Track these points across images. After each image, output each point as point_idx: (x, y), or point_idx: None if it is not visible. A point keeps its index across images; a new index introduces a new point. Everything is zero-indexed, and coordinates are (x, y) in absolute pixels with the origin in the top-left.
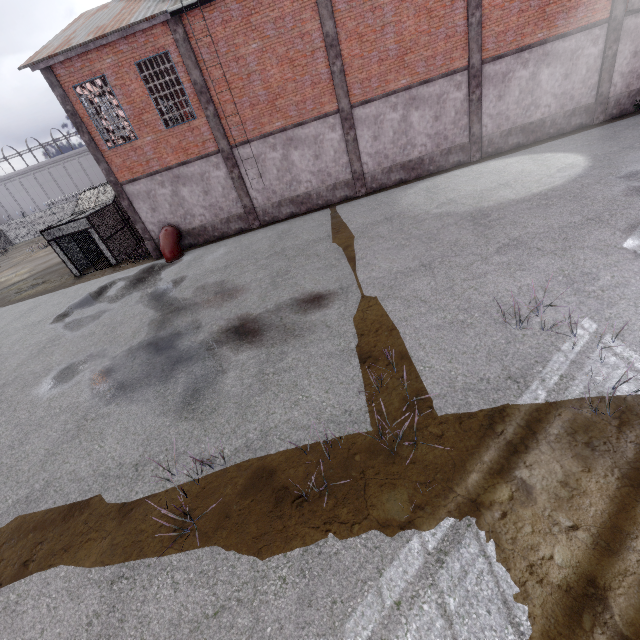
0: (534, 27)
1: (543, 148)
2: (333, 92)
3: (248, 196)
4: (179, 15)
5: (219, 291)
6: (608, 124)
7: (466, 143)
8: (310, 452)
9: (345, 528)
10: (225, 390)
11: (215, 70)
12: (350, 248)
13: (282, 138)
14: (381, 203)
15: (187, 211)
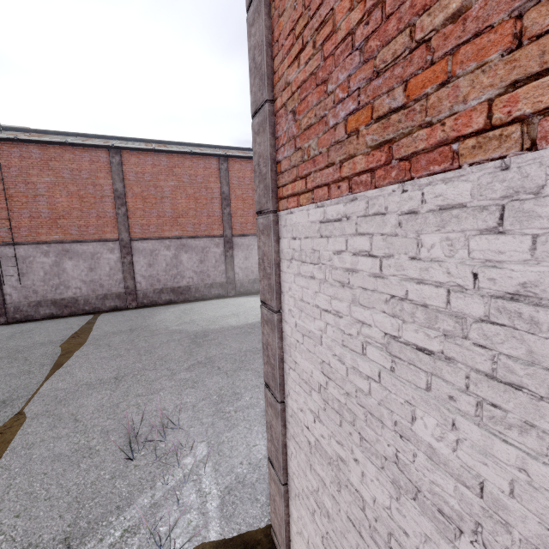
0: None
1: None
2: (116, 226)
3: (0, 291)
4: None
5: None
6: None
7: (224, 282)
8: None
9: None
10: None
11: None
12: (69, 354)
13: (58, 248)
14: (140, 316)
15: None
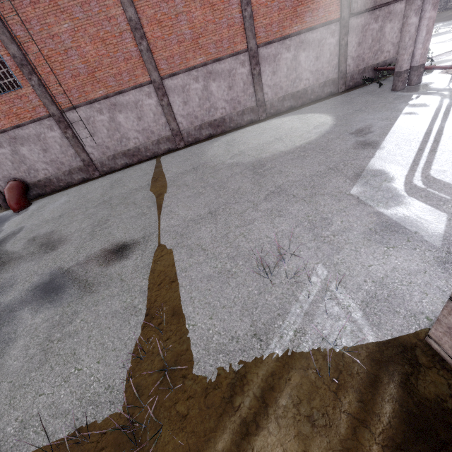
0: (291, 21)
1: (307, 110)
2: (144, 66)
3: (85, 152)
4: None
5: (45, 242)
6: (347, 92)
7: (254, 106)
8: (59, 450)
9: None
10: (7, 365)
11: (32, 45)
12: (161, 196)
13: (106, 104)
14: (193, 154)
15: (30, 166)
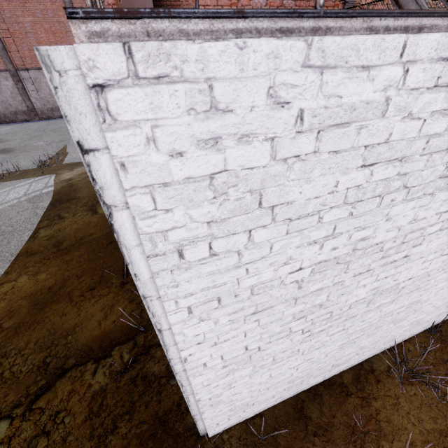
0: None
1: None
2: None
3: (30, 101)
4: None
5: None
6: None
7: None
8: (11, 172)
9: (13, 181)
10: None
11: (3, 24)
12: None
13: None
14: None
15: None
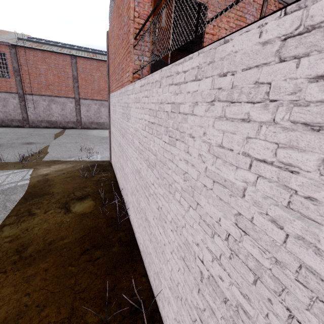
0: None
1: None
2: (73, 91)
3: (26, 113)
4: (15, 46)
5: None
6: None
7: None
8: None
9: None
10: None
11: (25, 67)
12: (58, 137)
13: (49, 98)
14: (83, 131)
15: None
